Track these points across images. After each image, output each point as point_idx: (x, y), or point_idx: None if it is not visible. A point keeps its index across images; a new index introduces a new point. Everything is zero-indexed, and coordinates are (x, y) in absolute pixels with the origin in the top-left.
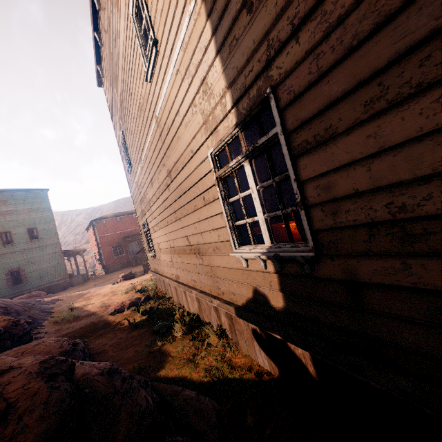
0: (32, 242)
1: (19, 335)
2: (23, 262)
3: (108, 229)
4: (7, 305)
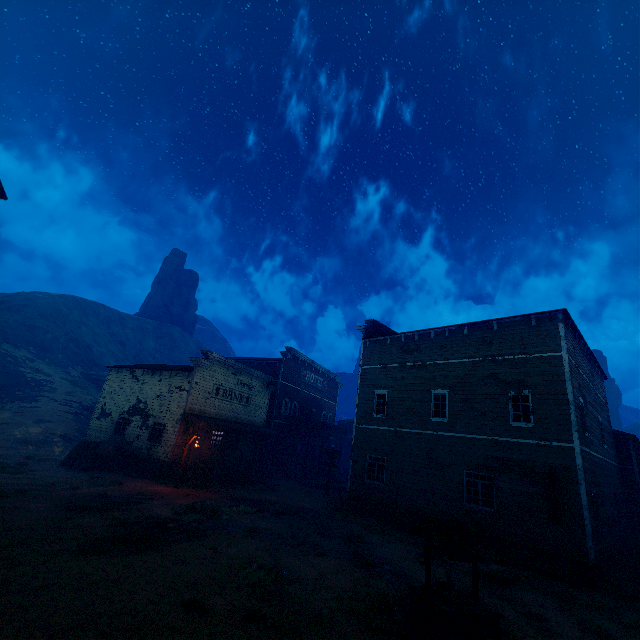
0: None
1: None
2: None
3: None
4: None
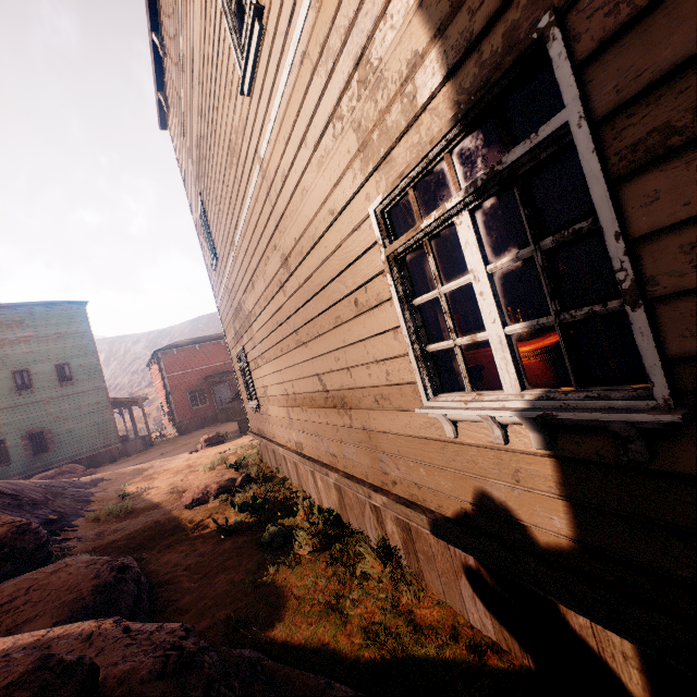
0: (63, 385)
1: (28, 551)
2: (49, 419)
3: (182, 364)
4: (19, 491)
